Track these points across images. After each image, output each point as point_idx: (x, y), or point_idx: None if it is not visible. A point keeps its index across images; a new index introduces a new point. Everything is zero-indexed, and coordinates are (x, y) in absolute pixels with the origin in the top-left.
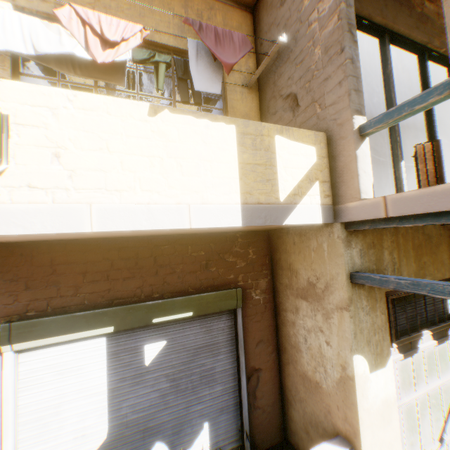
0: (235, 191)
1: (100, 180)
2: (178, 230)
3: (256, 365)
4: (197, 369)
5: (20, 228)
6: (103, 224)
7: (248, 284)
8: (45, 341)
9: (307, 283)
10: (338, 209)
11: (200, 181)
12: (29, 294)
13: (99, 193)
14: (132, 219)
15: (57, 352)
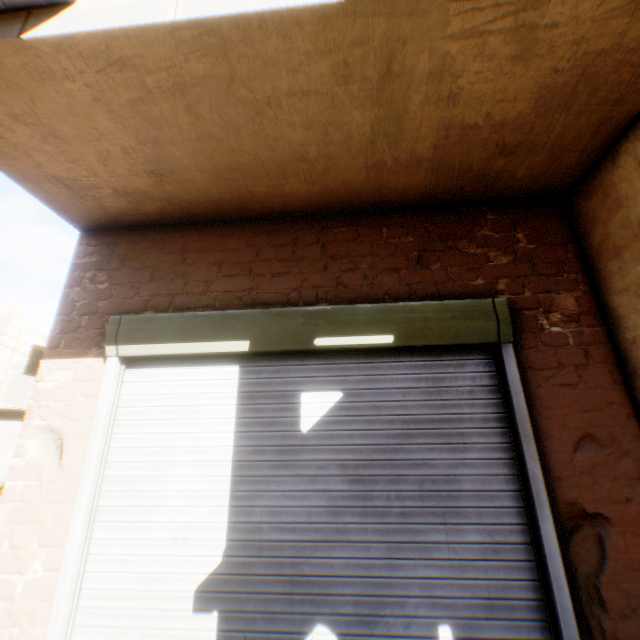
0: None
1: None
2: (334, 91)
3: (583, 502)
4: (411, 470)
5: (88, 26)
6: (192, 12)
7: (524, 299)
8: (155, 348)
9: None
10: None
11: None
12: (151, 288)
13: None
14: (236, 3)
15: (170, 377)
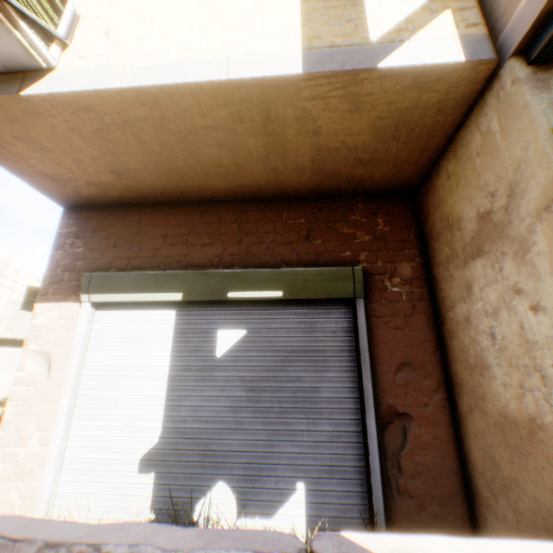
0: (295, 39)
1: (138, 47)
2: (234, 127)
3: (398, 405)
4: (288, 384)
5: (64, 88)
6: (132, 81)
7: (377, 267)
8: (116, 297)
9: (476, 222)
10: (503, 40)
11: (245, 35)
12: (114, 252)
13: (135, 57)
14: (161, 76)
15: (127, 317)
